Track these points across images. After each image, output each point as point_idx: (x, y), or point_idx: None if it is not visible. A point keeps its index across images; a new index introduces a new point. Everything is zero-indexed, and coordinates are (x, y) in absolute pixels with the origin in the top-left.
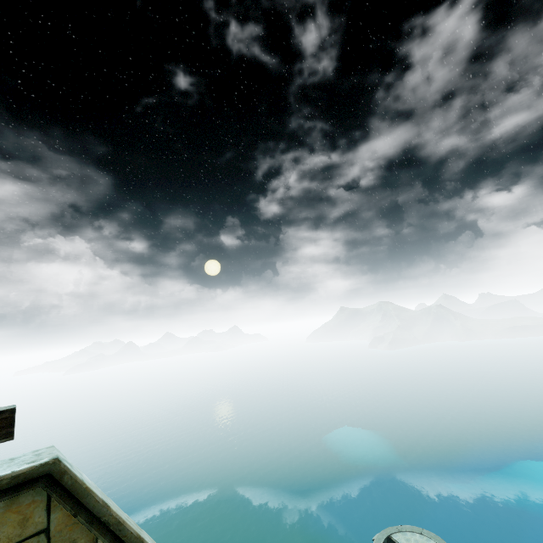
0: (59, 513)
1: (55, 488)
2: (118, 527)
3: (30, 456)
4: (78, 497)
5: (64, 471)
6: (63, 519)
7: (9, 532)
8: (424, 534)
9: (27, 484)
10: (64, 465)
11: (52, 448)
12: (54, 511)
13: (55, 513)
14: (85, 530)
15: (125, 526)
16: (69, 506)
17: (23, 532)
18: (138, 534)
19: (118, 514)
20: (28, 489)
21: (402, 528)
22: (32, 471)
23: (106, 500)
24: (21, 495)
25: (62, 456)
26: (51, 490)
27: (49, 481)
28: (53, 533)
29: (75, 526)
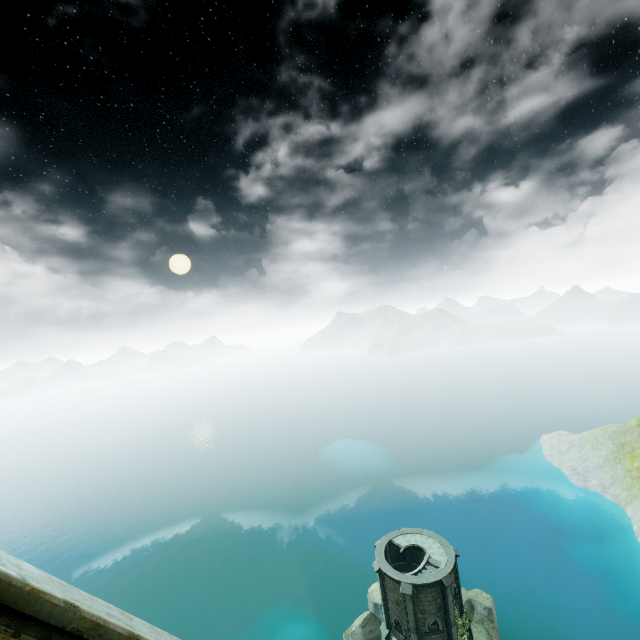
0: None
1: None
2: (96, 632)
3: None
4: (18, 608)
5: None
6: None
7: None
8: (424, 533)
9: None
10: None
11: None
12: None
13: None
14: None
15: (107, 628)
16: (3, 623)
17: None
18: (130, 633)
19: (94, 614)
20: None
21: (403, 531)
22: None
23: (70, 596)
24: None
25: None
26: None
27: None
28: None
29: None
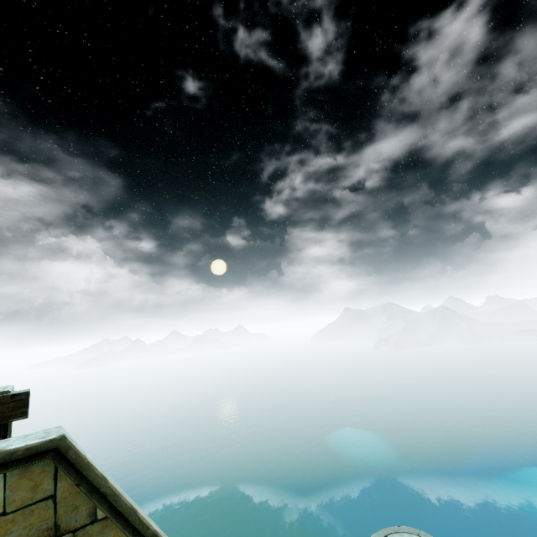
0: (65, 483)
1: (61, 461)
2: (114, 498)
3: (41, 433)
4: (81, 470)
5: (70, 446)
6: (67, 488)
7: (23, 495)
8: (421, 535)
9: (38, 455)
10: (69, 441)
11: (59, 428)
12: (60, 480)
13: (61, 482)
14: (86, 499)
15: (120, 498)
16: (73, 477)
17: (34, 496)
18: (132, 506)
19: (114, 487)
20: (39, 460)
21: (399, 529)
22: (43, 445)
23: (105, 474)
24: (33, 465)
25: (68, 435)
26: (58, 463)
27: (57, 455)
28: (59, 499)
29: (78, 495)
